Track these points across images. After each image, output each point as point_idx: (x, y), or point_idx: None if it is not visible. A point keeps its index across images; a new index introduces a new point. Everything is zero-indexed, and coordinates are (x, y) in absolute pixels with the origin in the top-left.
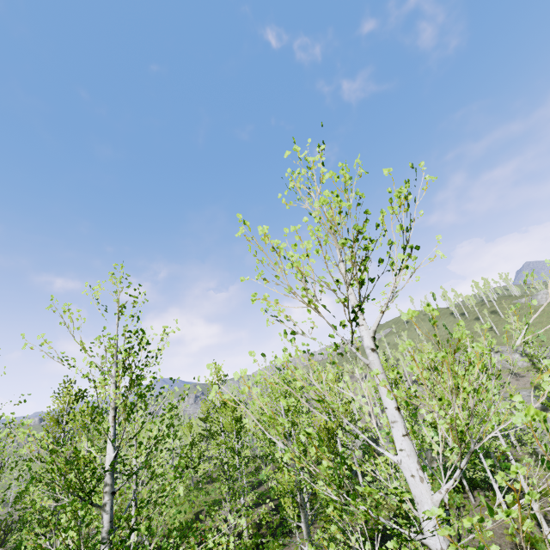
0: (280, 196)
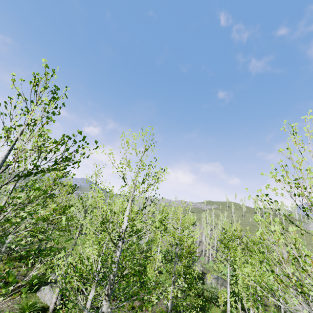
0: (292, 137)
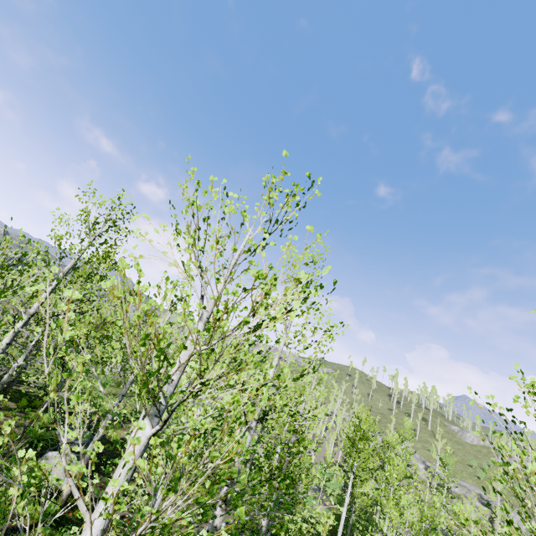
0: None
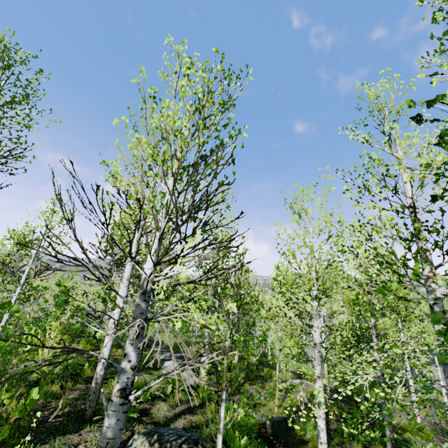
0: None
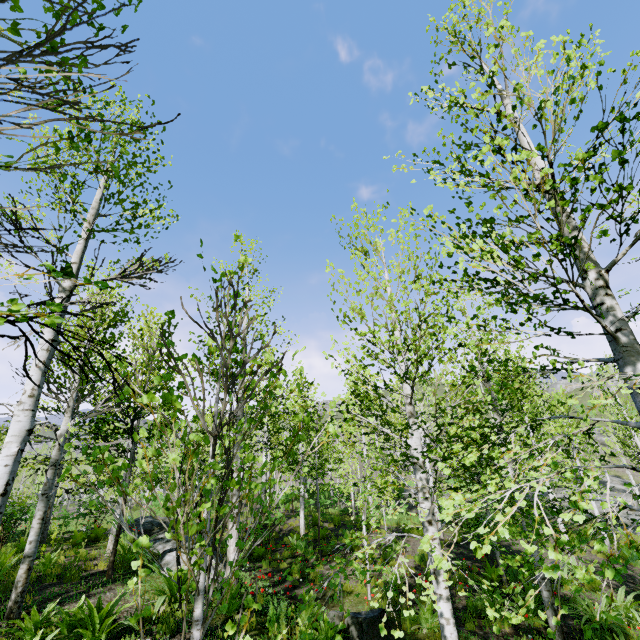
0: None
